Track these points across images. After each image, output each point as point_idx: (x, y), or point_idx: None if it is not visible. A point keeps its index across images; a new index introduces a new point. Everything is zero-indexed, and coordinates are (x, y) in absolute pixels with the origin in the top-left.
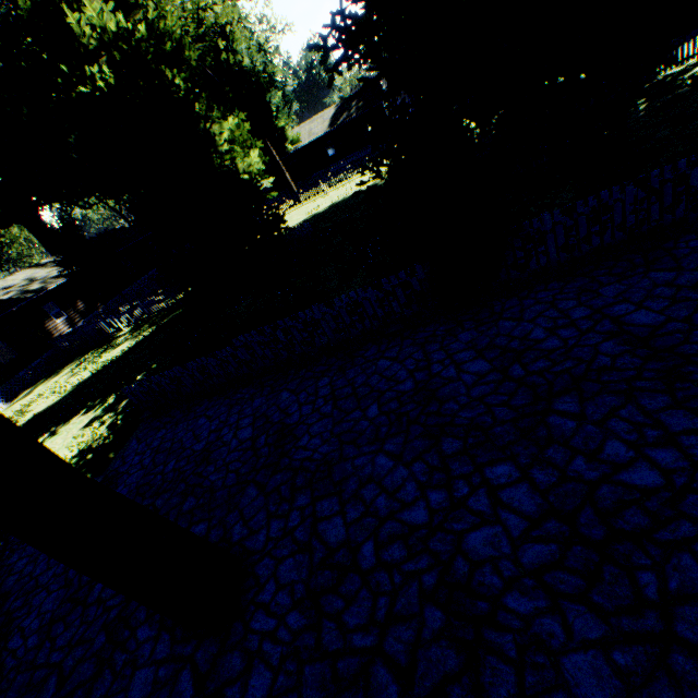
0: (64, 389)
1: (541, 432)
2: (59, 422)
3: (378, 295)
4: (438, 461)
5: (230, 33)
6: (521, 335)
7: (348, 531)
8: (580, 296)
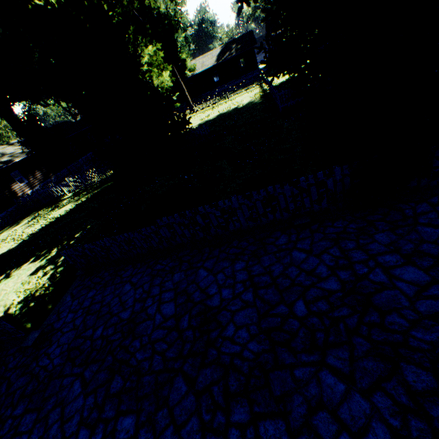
0: (21, 238)
1: None
2: (13, 266)
3: (294, 191)
4: (409, 399)
5: None
6: None
7: None
8: None
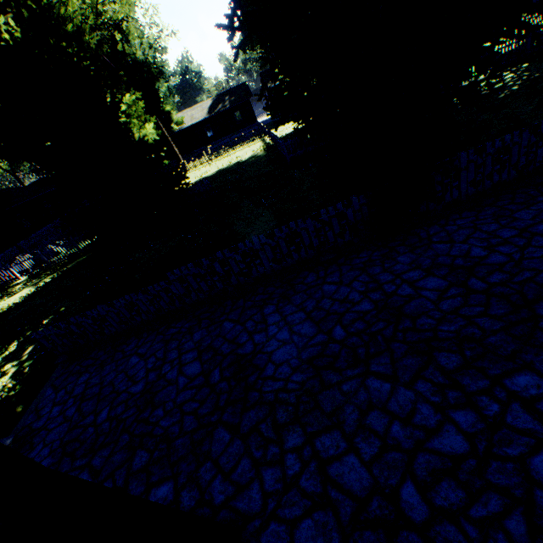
0: None
1: (542, 338)
2: None
3: (316, 225)
4: (444, 378)
5: (126, 27)
6: (462, 254)
7: (372, 473)
8: (498, 220)
